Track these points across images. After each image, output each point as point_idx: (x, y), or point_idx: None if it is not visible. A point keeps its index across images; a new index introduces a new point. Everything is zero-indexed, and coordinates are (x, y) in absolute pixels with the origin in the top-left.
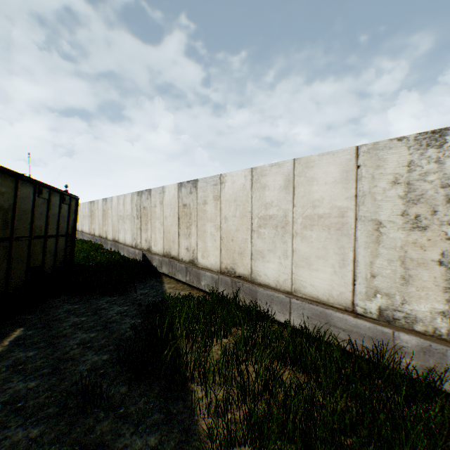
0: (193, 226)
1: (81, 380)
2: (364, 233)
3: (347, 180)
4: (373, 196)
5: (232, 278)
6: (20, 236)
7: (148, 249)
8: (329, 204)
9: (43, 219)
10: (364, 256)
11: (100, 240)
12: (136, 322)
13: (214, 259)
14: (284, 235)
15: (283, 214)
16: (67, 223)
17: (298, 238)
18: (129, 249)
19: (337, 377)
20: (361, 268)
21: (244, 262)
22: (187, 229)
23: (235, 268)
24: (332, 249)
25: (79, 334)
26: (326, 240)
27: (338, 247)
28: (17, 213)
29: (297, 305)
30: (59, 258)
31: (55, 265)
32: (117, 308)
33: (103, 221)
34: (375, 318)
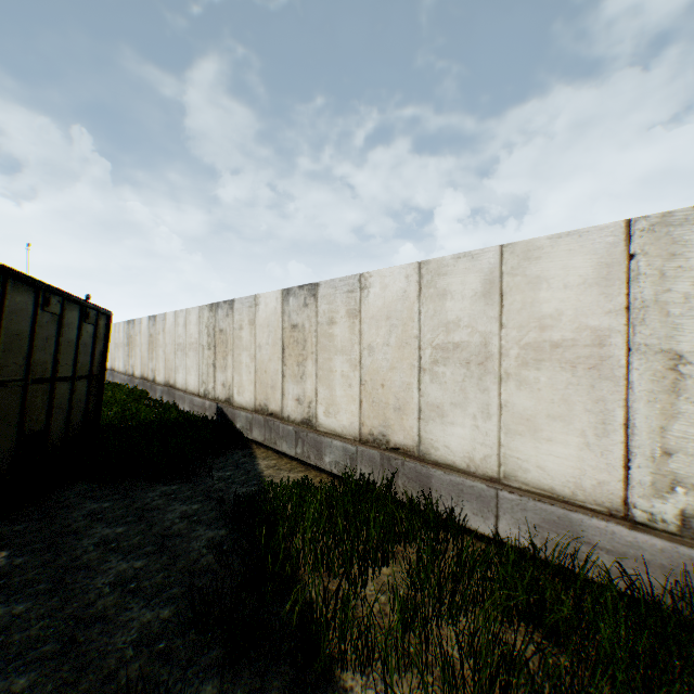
0: (308, 361)
1: (120, 668)
2: (646, 374)
3: (609, 280)
4: (662, 308)
5: (382, 452)
6: (7, 380)
7: (226, 399)
8: (572, 324)
9: (49, 348)
10: (647, 416)
11: (144, 384)
12: (216, 535)
13: (347, 417)
14: (483, 378)
15: (480, 340)
16: (90, 357)
17: (511, 383)
18: (194, 399)
19: (629, 656)
20: (642, 439)
21: (405, 424)
22: (298, 366)
23: (389, 434)
24: (581, 403)
25: (114, 562)
26: (568, 387)
27: (592, 399)
28: (4, 338)
29: (510, 503)
30: (75, 416)
31: (68, 429)
32: (179, 507)
33: (148, 353)
34: (672, 531)
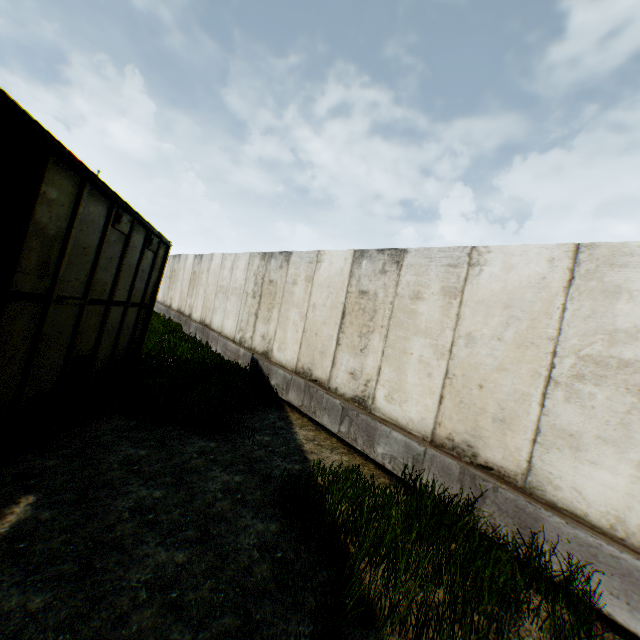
0: (375, 334)
1: None
2: None
3: None
4: None
5: (464, 465)
6: (66, 295)
7: (264, 352)
8: None
9: (111, 269)
10: None
11: (179, 318)
12: (266, 529)
13: (418, 410)
14: None
15: None
16: (145, 284)
17: None
18: (228, 343)
19: None
20: None
21: (508, 442)
22: (360, 338)
23: (478, 446)
24: None
25: (150, 545)
26: None
27: None
28: (70, 249)
29: None
30: (121, 342)
31: (112, 354)
32: (220, 474)
33: (188, 289)
34: None
